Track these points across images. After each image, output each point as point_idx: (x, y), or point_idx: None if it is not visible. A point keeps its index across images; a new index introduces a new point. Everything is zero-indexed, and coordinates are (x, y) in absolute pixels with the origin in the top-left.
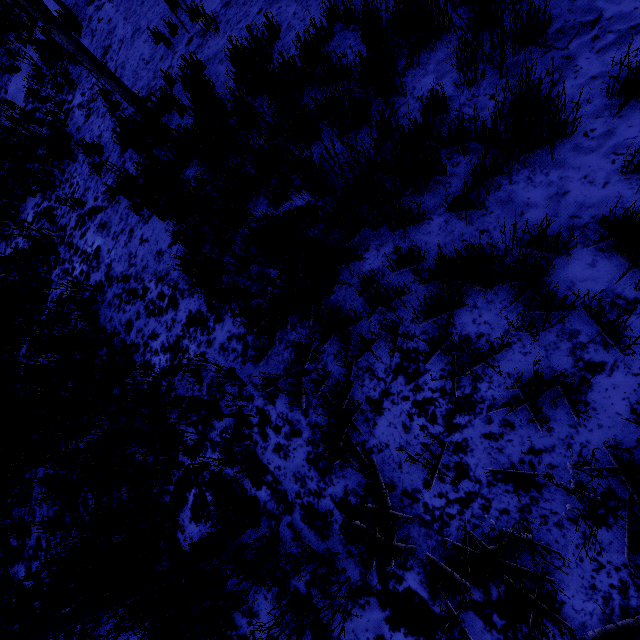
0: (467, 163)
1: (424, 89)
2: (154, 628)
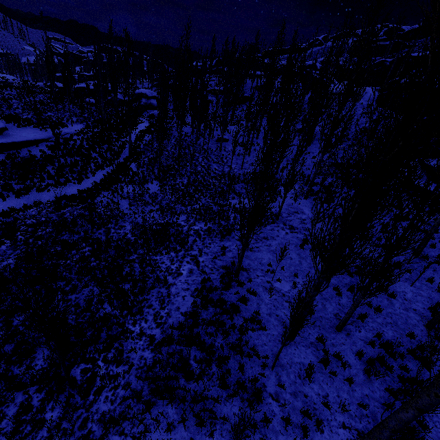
0: (206, 439)
1: (235, 410)
2: (45, 369)
